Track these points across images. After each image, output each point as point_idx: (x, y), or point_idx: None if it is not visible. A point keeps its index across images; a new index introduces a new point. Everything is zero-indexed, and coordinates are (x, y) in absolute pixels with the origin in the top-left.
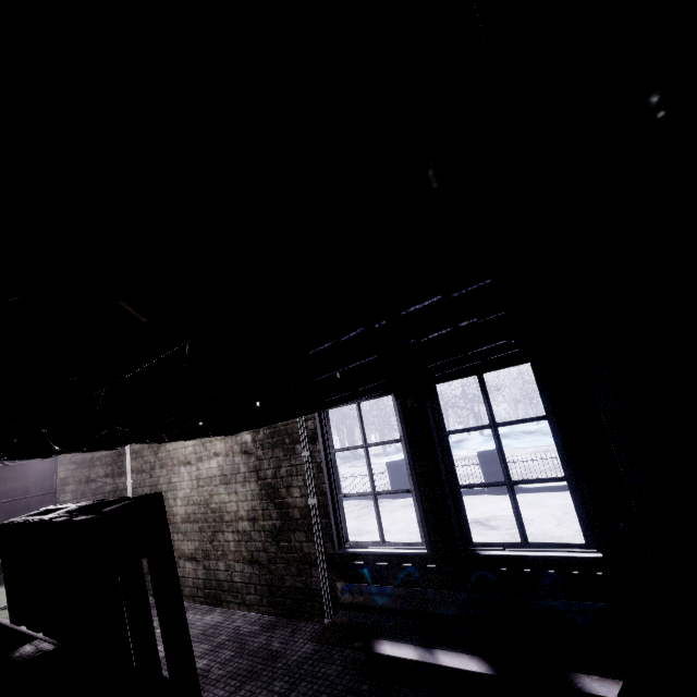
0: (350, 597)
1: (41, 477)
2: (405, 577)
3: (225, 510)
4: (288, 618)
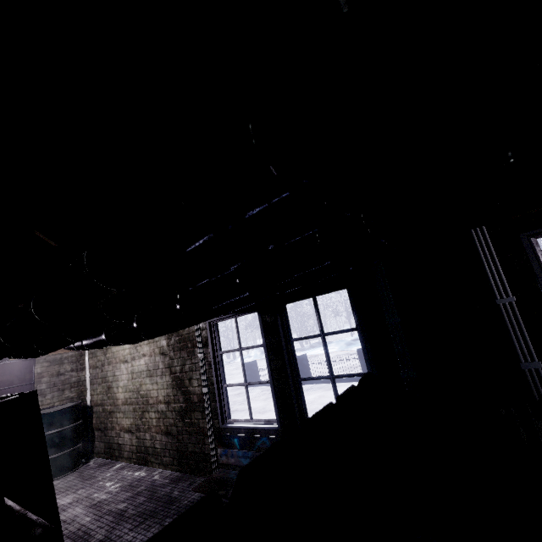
0: (225, 459)
1: (23, 372)
2: (260, 445)
3: (150, 395)
4: (190, 474)
